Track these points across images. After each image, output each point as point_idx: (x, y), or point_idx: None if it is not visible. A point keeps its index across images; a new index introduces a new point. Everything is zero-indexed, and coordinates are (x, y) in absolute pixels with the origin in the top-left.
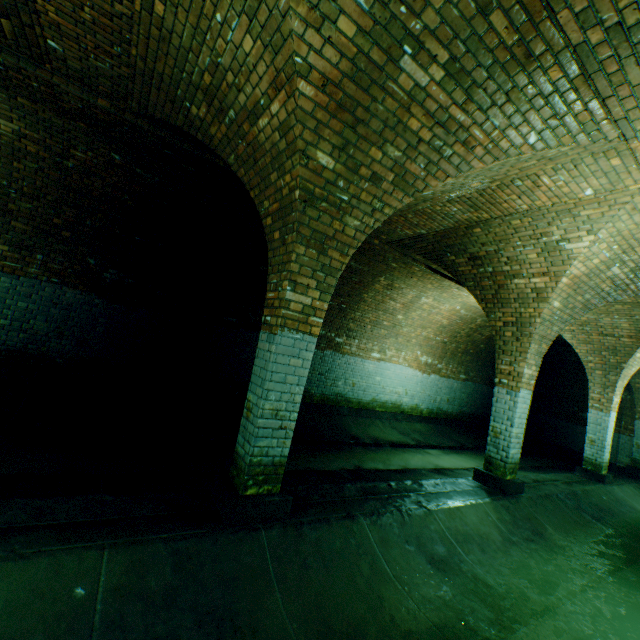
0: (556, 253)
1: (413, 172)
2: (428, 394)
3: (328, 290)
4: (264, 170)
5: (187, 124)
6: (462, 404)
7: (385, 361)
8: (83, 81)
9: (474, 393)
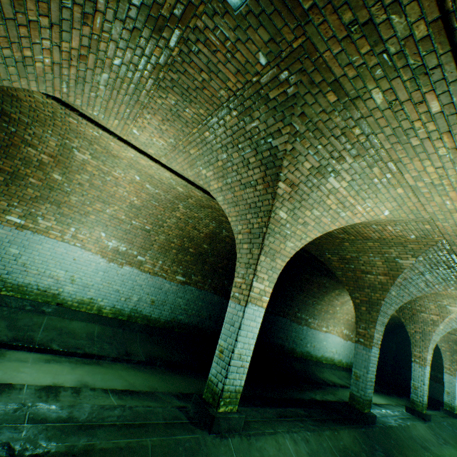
0: (443, 308)
1: (413, 293)
2: (346, 353)
3: (382, 331)
4: (361, 285)
5: (318, 255)
6: None
7: (328, 332)
8: None
9: None
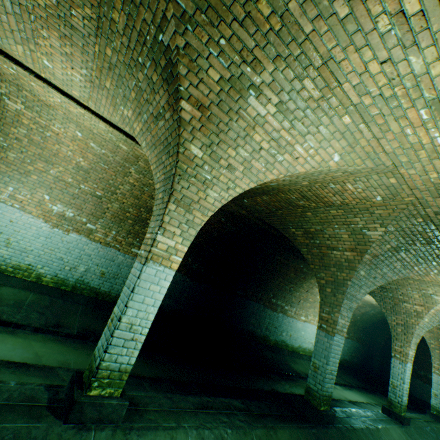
0: (429, 298)
1: (388, 275)
2: None
3: (349, 317)
4: (327, 263)
5: (282, 229)
6: (345, 354)
7: (307, 322)
8: (242, 206)
9: (351, 347)
